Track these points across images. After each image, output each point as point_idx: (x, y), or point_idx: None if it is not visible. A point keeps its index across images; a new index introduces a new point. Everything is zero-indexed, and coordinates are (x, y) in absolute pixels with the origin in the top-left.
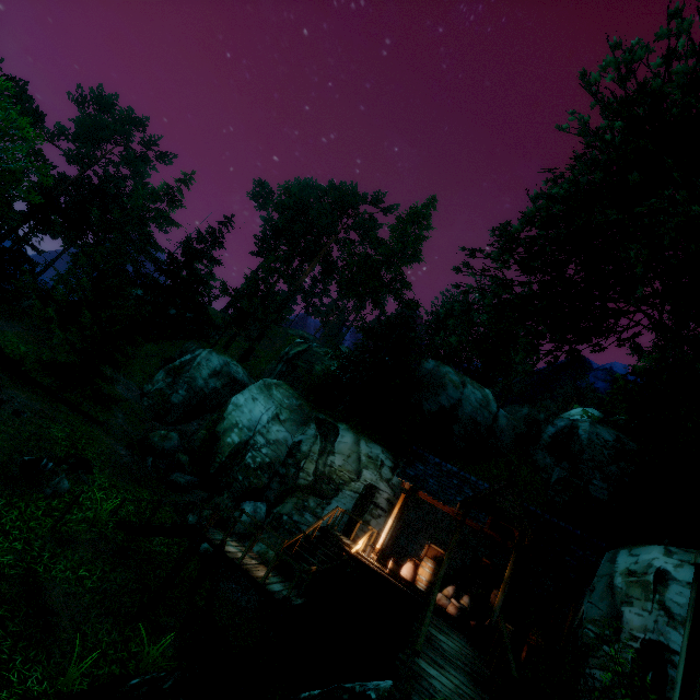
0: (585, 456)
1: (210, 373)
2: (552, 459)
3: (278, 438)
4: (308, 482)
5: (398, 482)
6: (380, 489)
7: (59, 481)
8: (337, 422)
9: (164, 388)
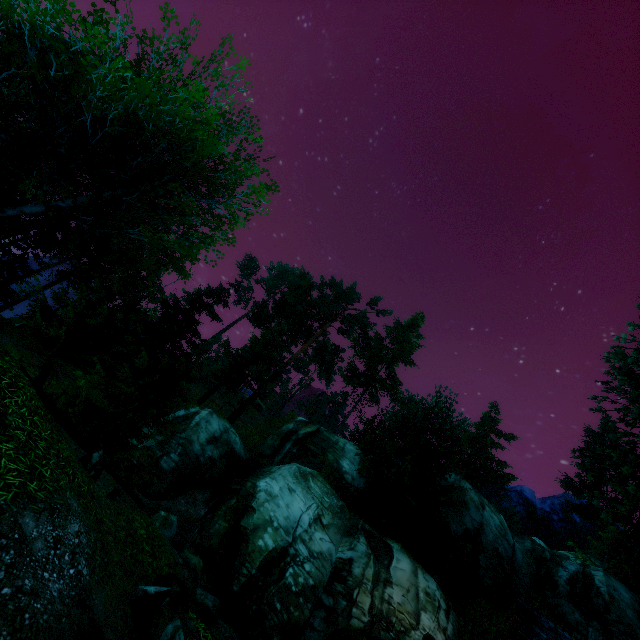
0: (613, 616)
1: (208, 438)
2: (581, 615)
3: (322, 549)
4: (363, 625)
5: (452, 633)
6: None
7: (173, 634)
8: (385, 537)
9: (154, 447)
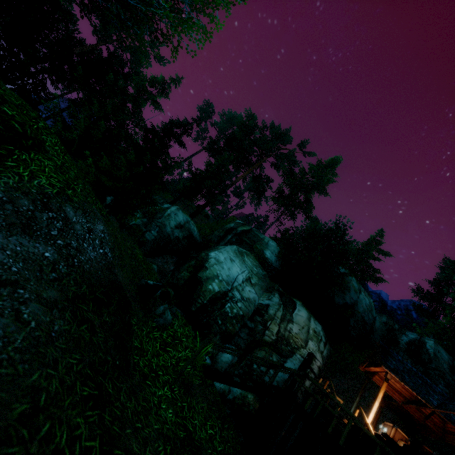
0: (433, 365)
1: (176, 225)
2: (411, 362)
3: (249, 297)
4: (272, 340)
5: (325, 355)
6: (316, 358)
7: (164, 311)
8: (291, 297)
9: (140, 225)
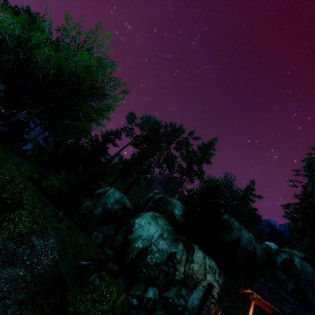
0: (301, 277)
1: (114, 201)
2: (286, 277)
3: (163, 248)
4: (181, 278)
5: (221, 283)
6: (214, 286)
7: (94, 279)
8: (191, 243)
9: (91, 205)
